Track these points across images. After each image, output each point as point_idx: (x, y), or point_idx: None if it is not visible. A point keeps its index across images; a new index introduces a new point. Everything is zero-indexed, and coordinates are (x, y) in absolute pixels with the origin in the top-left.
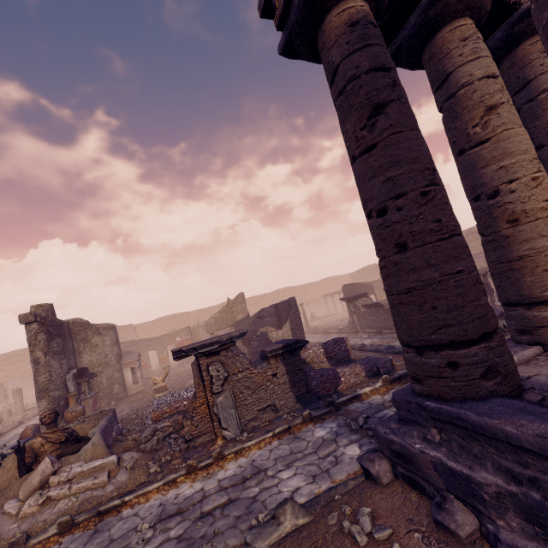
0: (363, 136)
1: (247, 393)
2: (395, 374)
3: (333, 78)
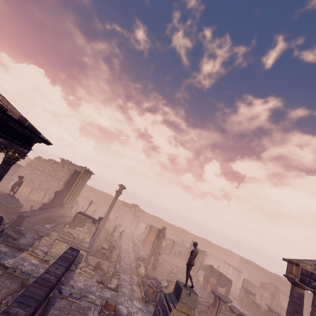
0: (291, 313)
1: None
2: None
3: (291, 295)
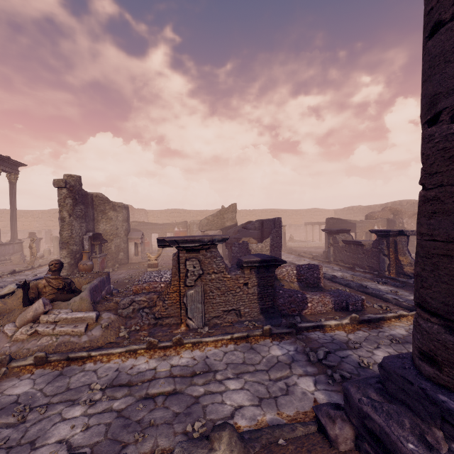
0: None
1: (216, 293)
2: (365, 316)
3: None
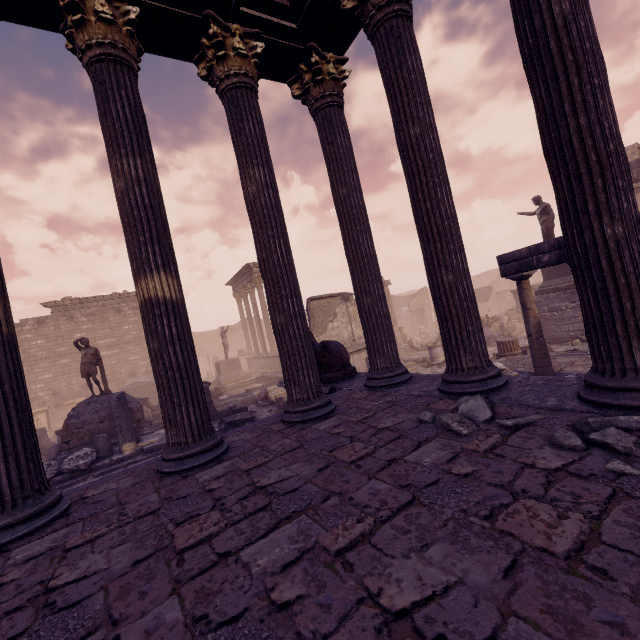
0: None
1: None
2: None
3: None
